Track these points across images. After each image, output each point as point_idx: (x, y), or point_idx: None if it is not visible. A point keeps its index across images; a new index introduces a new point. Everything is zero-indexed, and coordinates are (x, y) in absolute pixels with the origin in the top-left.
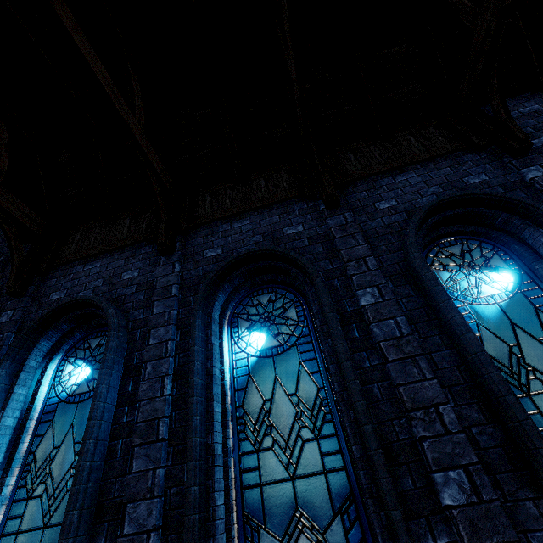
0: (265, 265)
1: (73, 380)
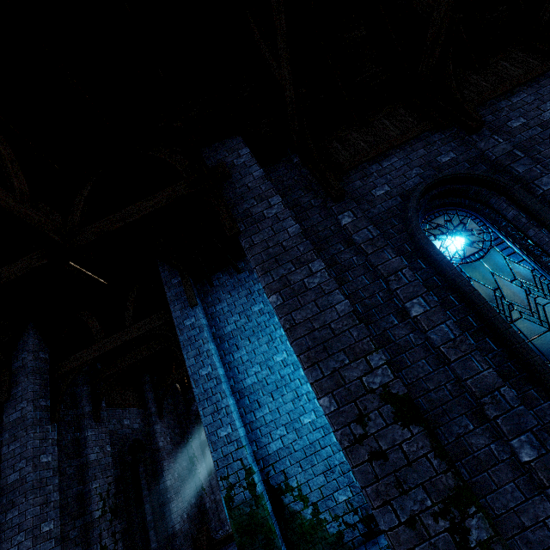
0: None
1: (452, 249)
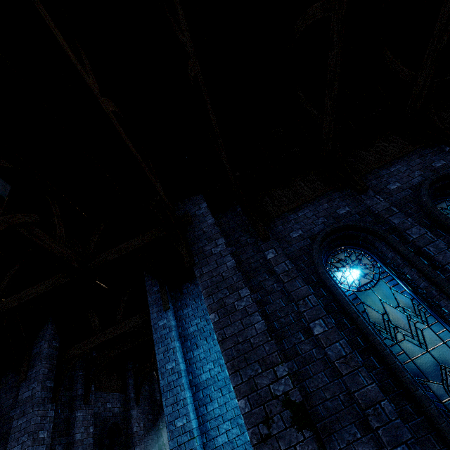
0: (445, 184)
1: (350, 279)
